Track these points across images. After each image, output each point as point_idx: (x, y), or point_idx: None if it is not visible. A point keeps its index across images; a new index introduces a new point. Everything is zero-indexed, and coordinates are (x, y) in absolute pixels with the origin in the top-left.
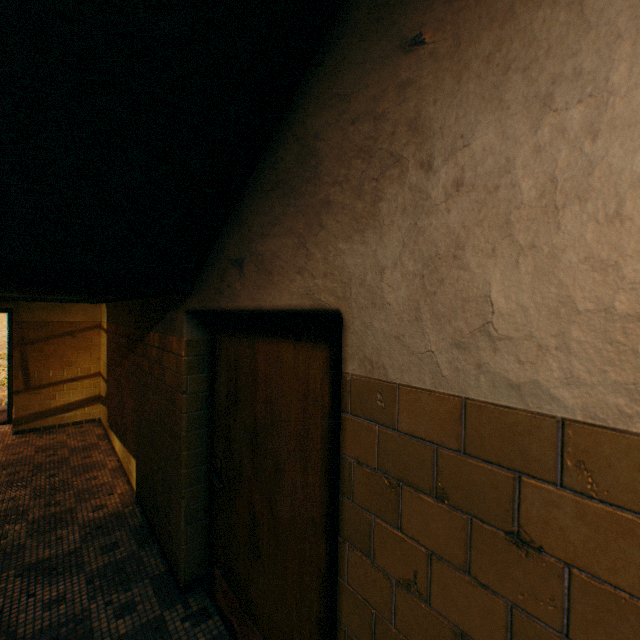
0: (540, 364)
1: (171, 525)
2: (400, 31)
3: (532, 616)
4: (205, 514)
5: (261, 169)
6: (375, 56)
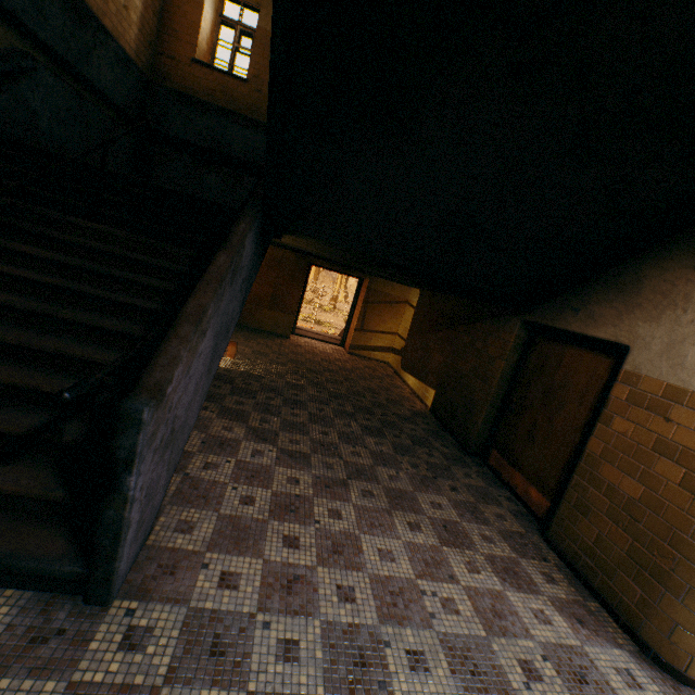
0: (692, 376)
1: (468, 423)
2: (694, 261)
3: (662, 436)
4: (490, 424)
5: (607, 274)
6: (682, 263)
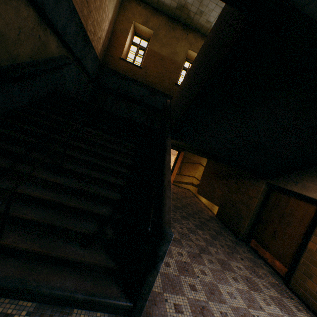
0: None
1: (239, 225)
2: None
3: None
4: (250, 227)
5: (311, 169)
6: None
